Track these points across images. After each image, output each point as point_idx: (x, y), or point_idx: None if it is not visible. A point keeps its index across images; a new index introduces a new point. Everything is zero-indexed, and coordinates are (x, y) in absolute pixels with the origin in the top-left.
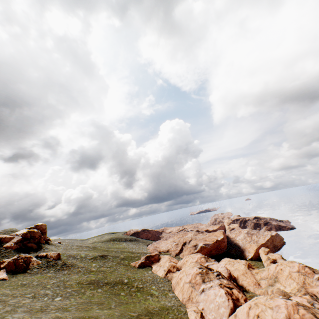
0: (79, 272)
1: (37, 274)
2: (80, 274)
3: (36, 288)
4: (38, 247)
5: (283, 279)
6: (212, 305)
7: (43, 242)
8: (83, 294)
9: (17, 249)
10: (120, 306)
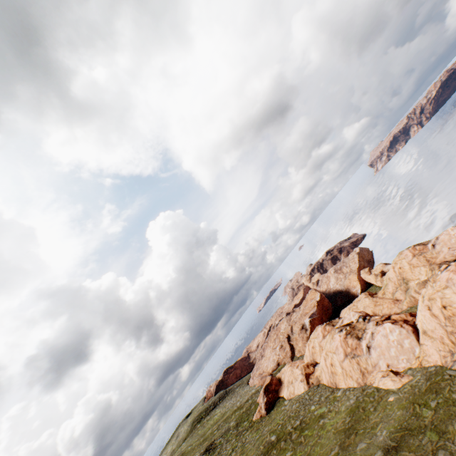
0: None
1: None
2: None
3: None
4: None
5: (410, 274)
6: (392, 350)
7: None
8: None
9: None
10: None
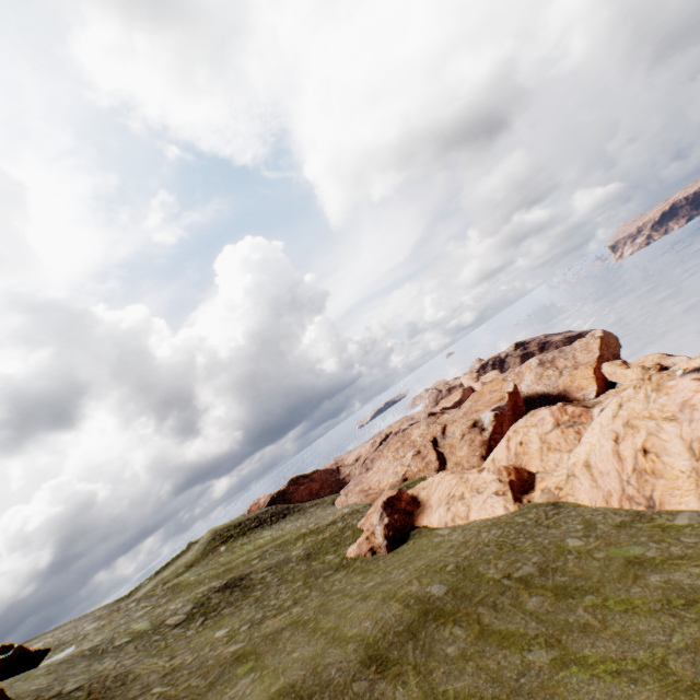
0: None
1: None
2: None
3: None
4: None
5: None
6: None
7: None
8: None
9: None
10: None
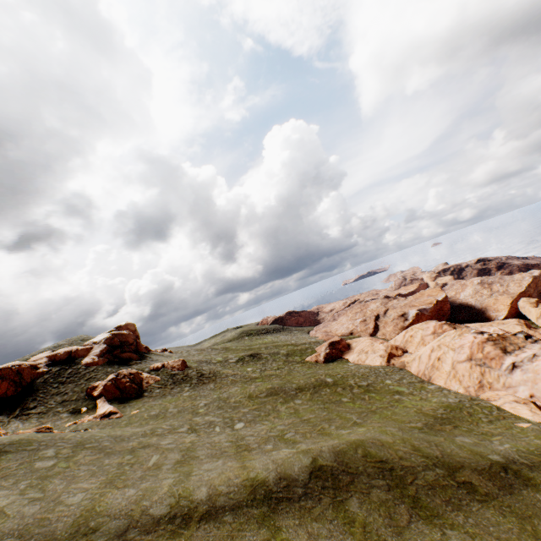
0: (236, 382)
1: (165, 396)
2: (240, 385)
3: (183, 417)
4: (139, 358)
5: None
6: None
7: (143, 351)
8: (277, 412)
9: (107, 365)
10: (370, 418)
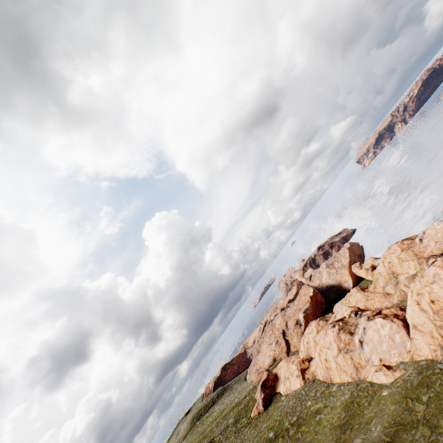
0: None
1: None
2: None
3: None
4: None
5: (399, 268)
6: (384, 344)
7: None
8: None
9: None
10: None
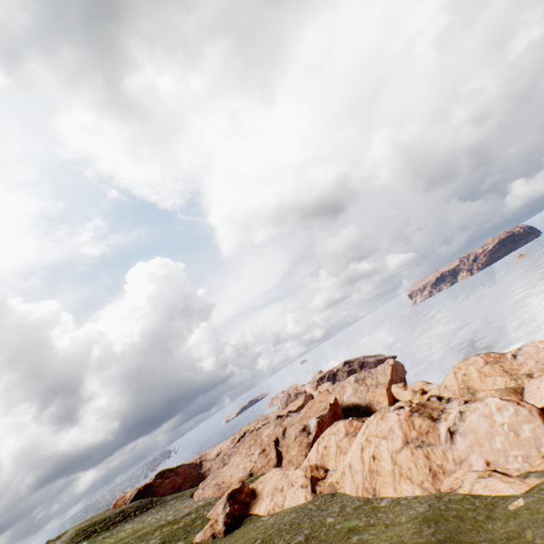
0: None
1: None
2: None
3: None
4: None
5: (479, 384)
6: (498, 439)
7: None
8: None
9: None
10: None
